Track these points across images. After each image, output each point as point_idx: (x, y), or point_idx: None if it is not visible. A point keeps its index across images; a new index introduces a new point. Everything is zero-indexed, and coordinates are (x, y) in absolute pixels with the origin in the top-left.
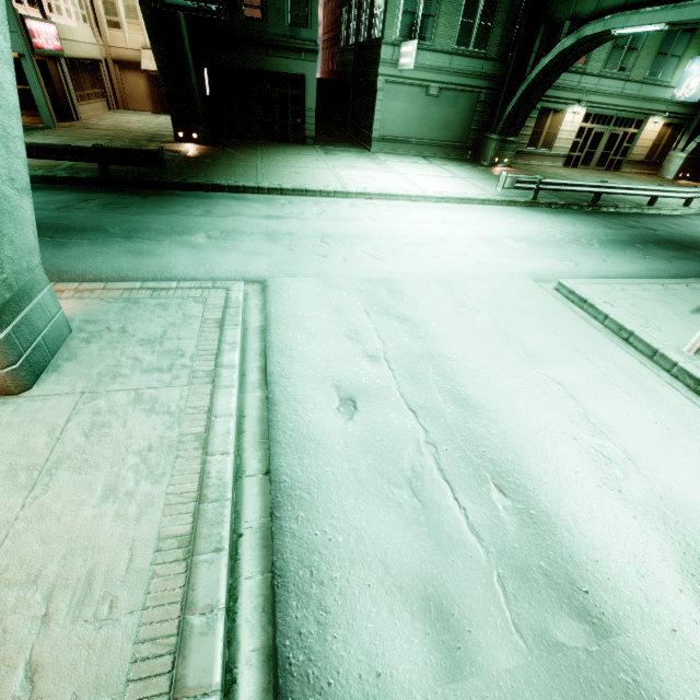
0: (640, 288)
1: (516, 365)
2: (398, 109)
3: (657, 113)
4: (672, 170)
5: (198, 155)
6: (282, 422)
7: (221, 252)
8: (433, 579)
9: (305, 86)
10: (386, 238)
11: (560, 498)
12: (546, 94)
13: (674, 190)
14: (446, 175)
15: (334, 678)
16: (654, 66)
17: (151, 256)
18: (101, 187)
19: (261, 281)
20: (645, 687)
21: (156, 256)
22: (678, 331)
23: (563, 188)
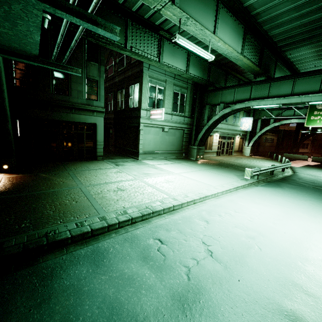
0: None
1: None
2: (150, 138)
3: (238, 134)
4: (247, 152)
5: (12, 188)
6: None
7: None
8: None
9: (96, 129)
10: None
11: None
12: None
13: (288, 164)
14: (196, 170)
15: None
16: (233, 120)
17: None
18: None
19: None
20: None
21: None
22: None
23: (266, 171)
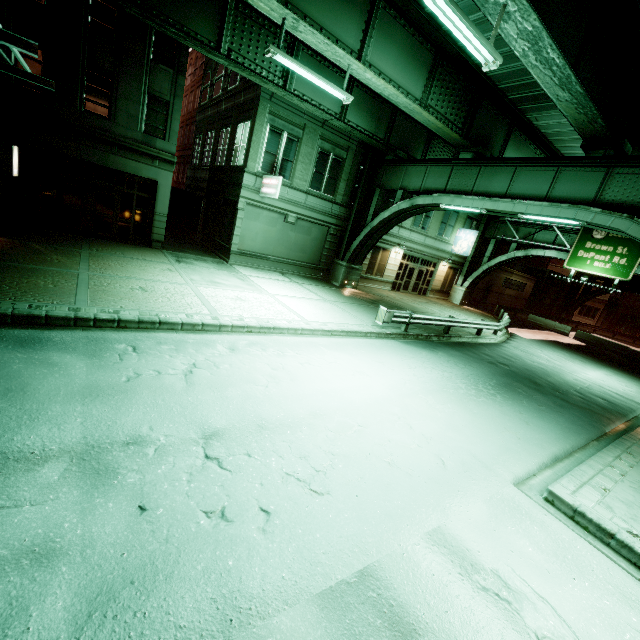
0: (610, 480)
1: None
2: (258, 229)
3: (445, 259)
4: (457, 298)
5: None
6: None
7: None
8: None
9: (157, 191)
10: (306, 423)
11: None
12: None
13: (492, 324)
14: (315, 297)
15: None
16: (440, 229)
17: None
18: None
19: None
20: None
21: None
22: None
23: (427, 322)
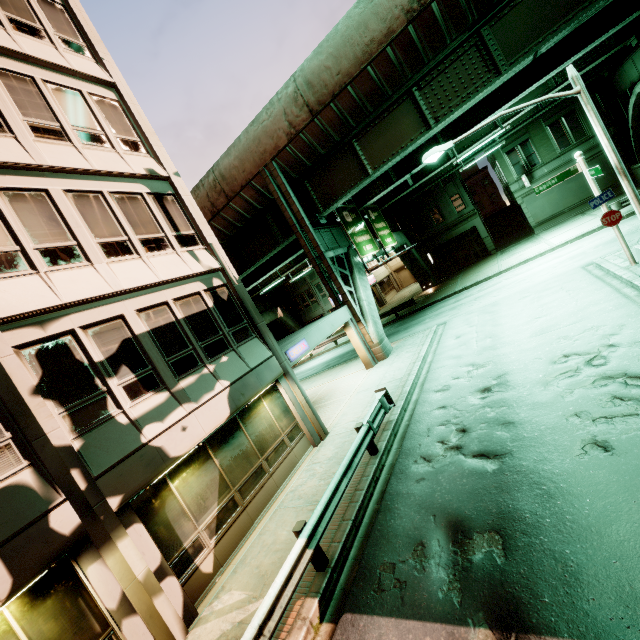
0: None
1: (527, 308)
2: (541, 203)
3: None
4: None
5: (431, 292)
6: (439, 346)
7: (433, 321)
8: (461, 354)
9: (477, 230)
10: (506, 285)
11: (508, 333)
12: None
13: None
14: (586, 221)
15: (436, 367)
16: None
17: (411, 331)
18: (396, 321)
19: (445, 323)
20: (498, 352)
21: (413, 330)
22: None
23: None
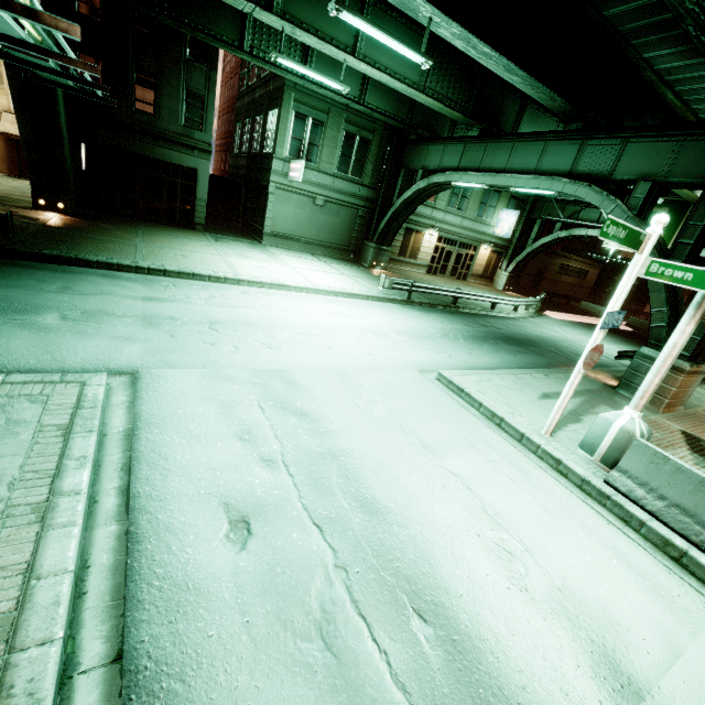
0: (500, 377)
1: (416, 459)
2: (289, 212)
3: (486, 242)
4: (501, 283)
5: (62, 226)
6: (148, 568)
7: (79, 336)
8: None
9: (197, 179)
10: (280, 327)
11: (478, 611)
12: (409, 218)
13: (506, 299)
14: (334, 272)
15: None
16: (480, 210)
17: None
18: None
19: (132, 372)
20: None
21: None
22: (534, 416)
23: (430, 291)
